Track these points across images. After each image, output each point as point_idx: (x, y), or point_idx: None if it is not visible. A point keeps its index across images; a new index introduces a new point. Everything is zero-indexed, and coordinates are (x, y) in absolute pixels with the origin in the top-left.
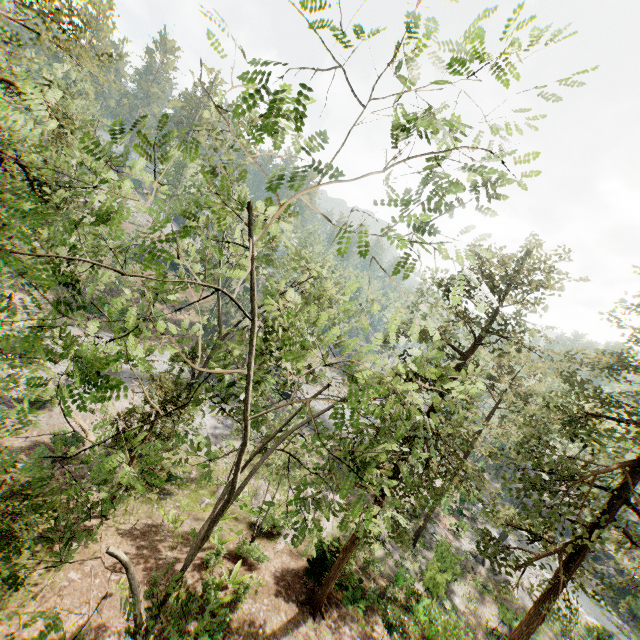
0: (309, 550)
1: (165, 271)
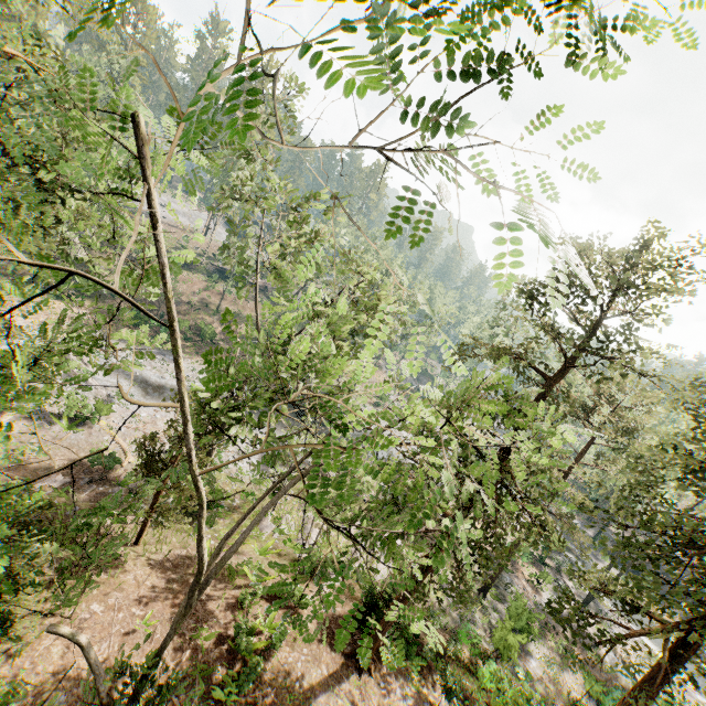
0: (359, 595)
1: (216, 281)
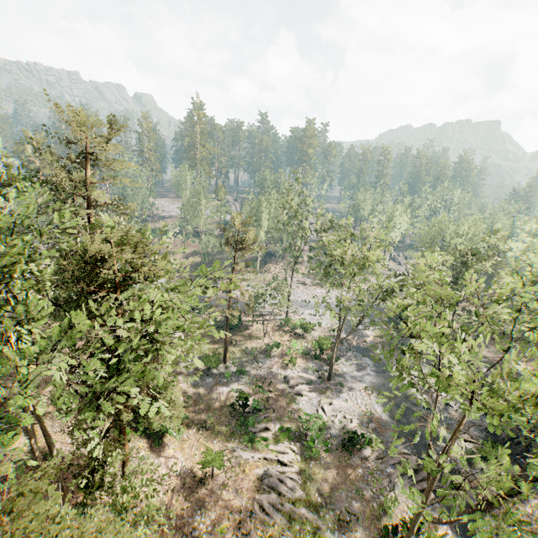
0: None
1: None
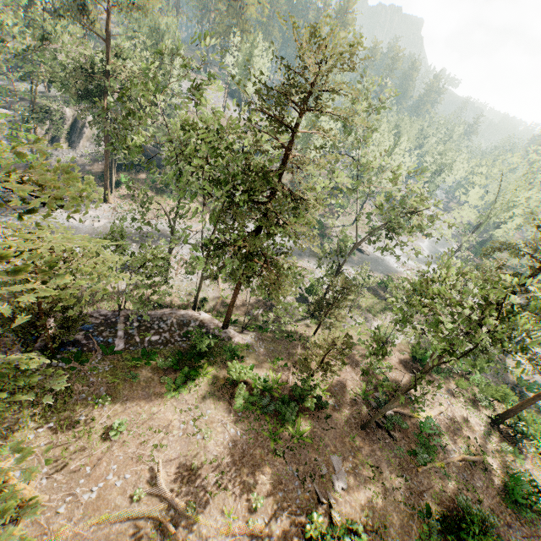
0: (407, 350)
1: None
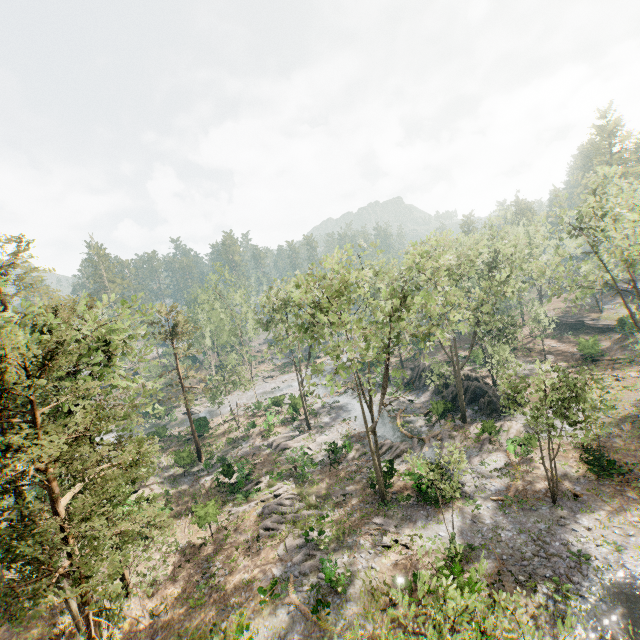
0: None
1: None
